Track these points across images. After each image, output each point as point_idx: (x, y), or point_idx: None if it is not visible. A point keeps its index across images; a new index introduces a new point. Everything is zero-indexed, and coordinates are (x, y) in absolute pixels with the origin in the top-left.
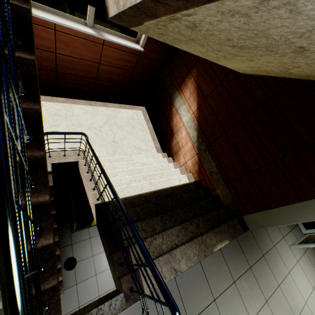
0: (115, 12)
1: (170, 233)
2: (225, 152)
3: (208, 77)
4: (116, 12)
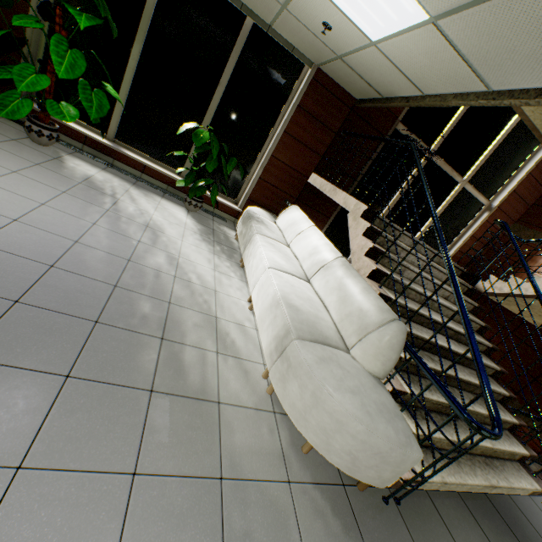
0: (495, 292)
1: (538, 465)
2: (541, 400)
3: (492, 327)
4: (498, 292)
